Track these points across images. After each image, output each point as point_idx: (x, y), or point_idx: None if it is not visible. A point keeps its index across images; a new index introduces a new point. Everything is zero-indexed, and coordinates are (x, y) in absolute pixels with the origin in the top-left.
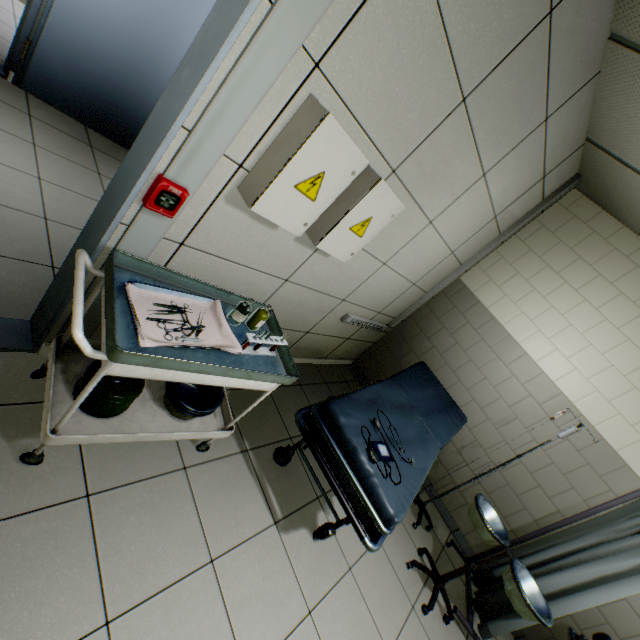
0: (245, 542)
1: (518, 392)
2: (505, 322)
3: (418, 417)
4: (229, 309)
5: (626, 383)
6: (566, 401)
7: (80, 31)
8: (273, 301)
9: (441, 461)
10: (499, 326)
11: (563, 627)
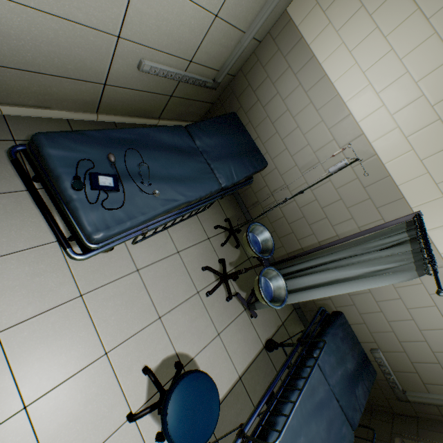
0: (16, 253)
1: (324, 137)
2: (324, 60)
3: (203, 160)
4: None
5: (431, 115)
6: (365, 142)
7: None
8: (1, 31)
9: (259, 202)
10: (318, 66)
11: (325, 305)
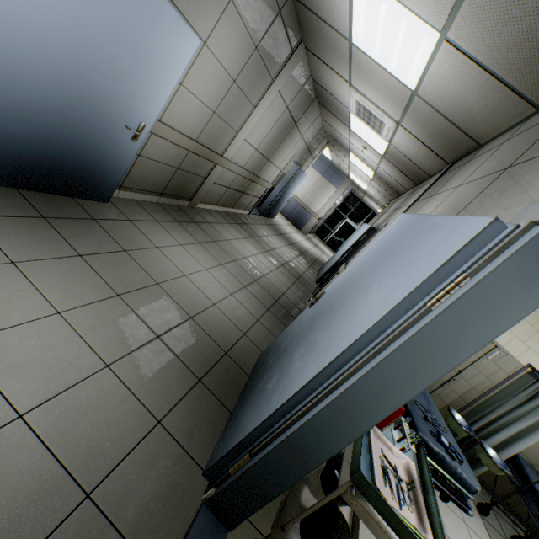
0: None
1: None
2: None
3: None
4: None
5: None
6: None
7: (1, 90)
8: None
9: None
10: None
11: None
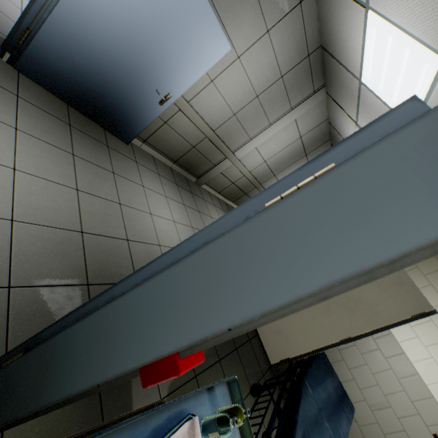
0: None
1: (394, 384)
2: None
3: (326, 425)
4: (200, 403)
5: None
6: (436, 405)
7: (78, 30)
8: None
9: None
10: None
11: None
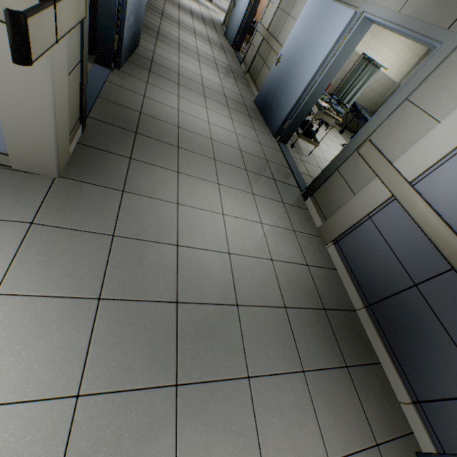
0: None
1: None
2: None
3: None
4: None
5: None
6: None
7: (130, 1)
8: None
9: None
10: None
11: None
